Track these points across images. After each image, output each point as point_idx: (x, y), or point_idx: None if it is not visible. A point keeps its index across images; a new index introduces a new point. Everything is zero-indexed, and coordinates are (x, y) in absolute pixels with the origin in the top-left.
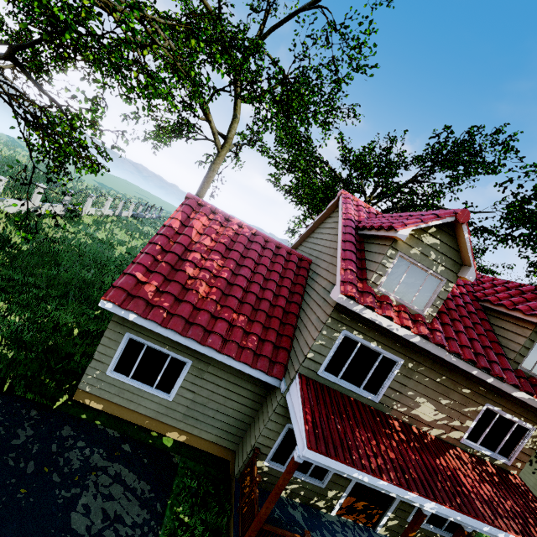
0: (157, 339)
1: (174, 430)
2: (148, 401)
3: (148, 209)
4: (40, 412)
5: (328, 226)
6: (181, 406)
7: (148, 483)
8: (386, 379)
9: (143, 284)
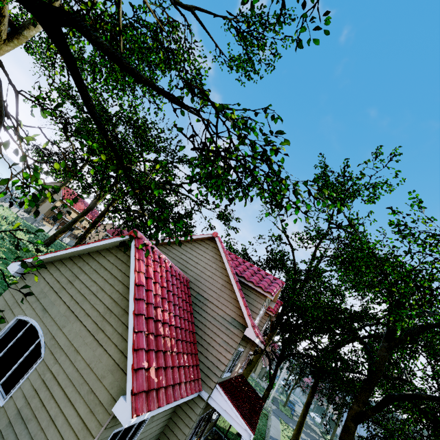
0: None
1: None
2: None
3: None
4: None
5: (201, 252)
6: None
7: None
8: (236, 362)
9: (146, 371)
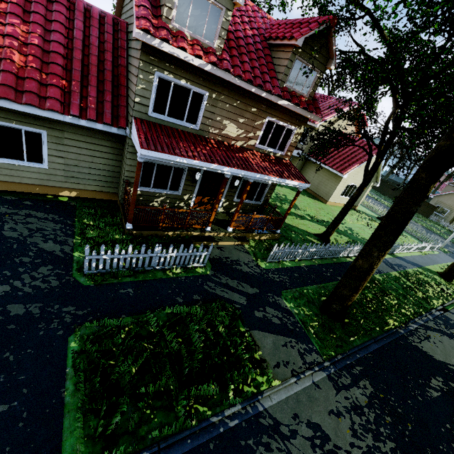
0: None
1: (64, 189)
2: (28, 173)
3: None
4: None
5: None
6: (59, 171)
7: (56, 215)
8: (200, 111)
9: None
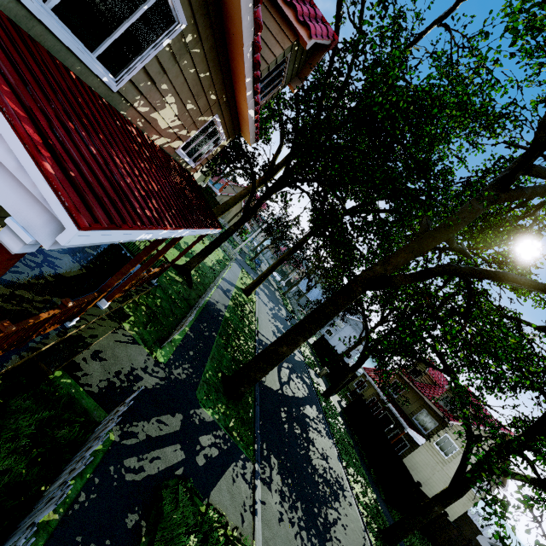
0: None
1: None
2: None
3: None
4: None
5: None
6: None
7: None
8: (145, 51)
9: None
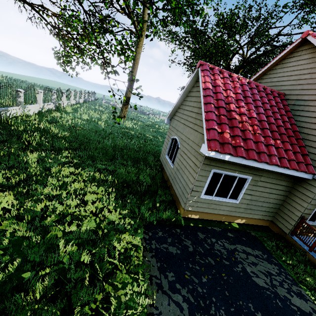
0: (231, 168)
1: (239, 218)
2: (225, 206)
3: (89, 95)
4: (180, 229)
5: (292, 64)
6: (243, 204)
7: (258, 250)
8: None
9: (220, 133)
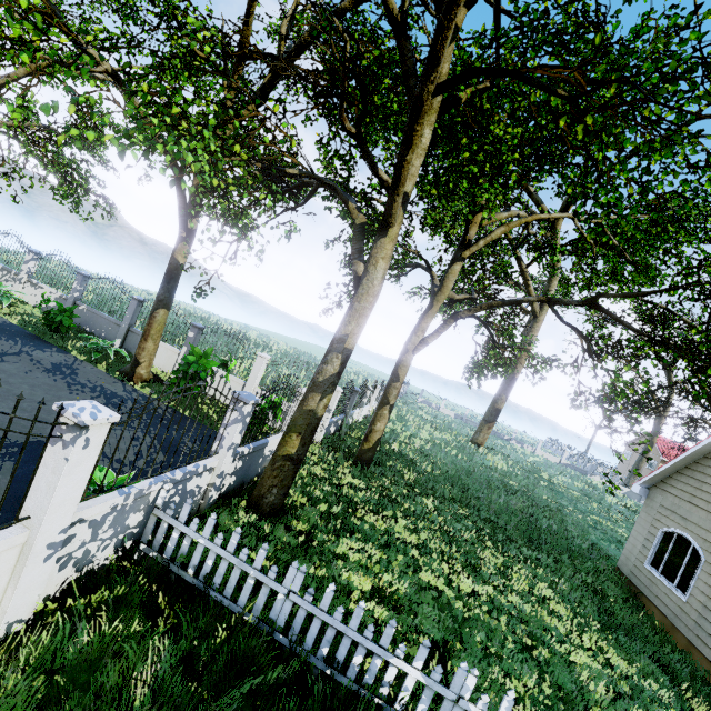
0: None
1: None
2: None
3: (403, 387)
4: None
5: None
6: None
7: None
8: None
9: None
